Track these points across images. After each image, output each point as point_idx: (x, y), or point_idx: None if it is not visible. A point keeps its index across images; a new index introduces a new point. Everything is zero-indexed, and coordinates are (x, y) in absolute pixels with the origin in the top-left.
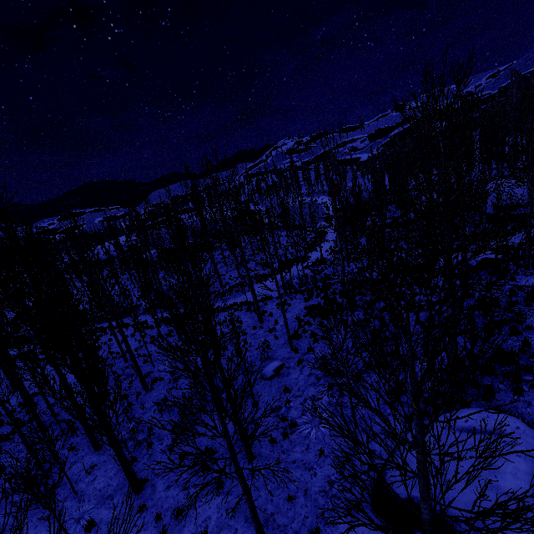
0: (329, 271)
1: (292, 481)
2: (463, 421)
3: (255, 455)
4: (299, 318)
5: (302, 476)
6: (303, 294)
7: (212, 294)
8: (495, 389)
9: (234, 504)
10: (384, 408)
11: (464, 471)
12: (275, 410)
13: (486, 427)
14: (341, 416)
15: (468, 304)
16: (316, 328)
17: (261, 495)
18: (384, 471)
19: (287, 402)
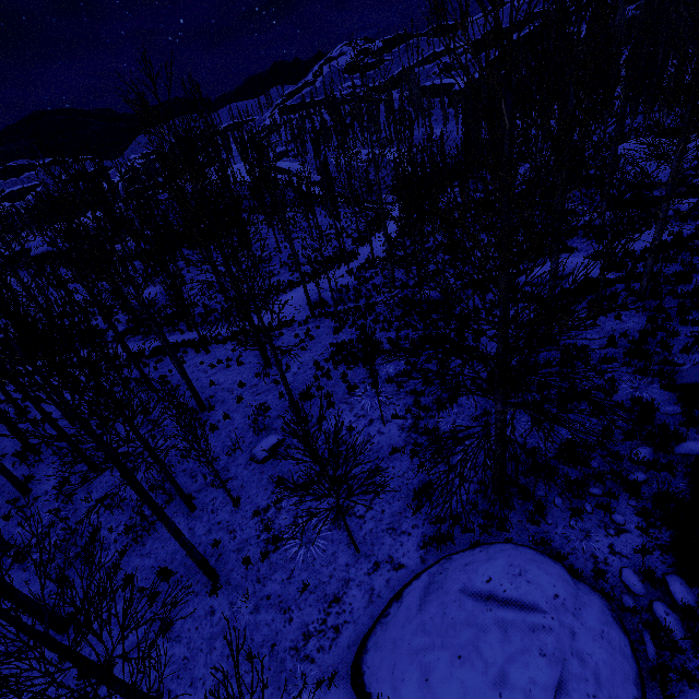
0: (380, 280)
1: (259, 629)
2: (484, 581)
3: (220, 584)
4: (319, 363)
5: (273, 622)
6: (334, 320)
7: (213, 314)
8: (549, 504)
9: (180, 658)
10: (399, 521)
11: (460, 682)
12: (260, 512)
13: (513, 595)
14: (343, 529)
15: (546, 358)
16: (337, 383)
17: (217, 647)
18: (366, 644)
19: (277, 501)
